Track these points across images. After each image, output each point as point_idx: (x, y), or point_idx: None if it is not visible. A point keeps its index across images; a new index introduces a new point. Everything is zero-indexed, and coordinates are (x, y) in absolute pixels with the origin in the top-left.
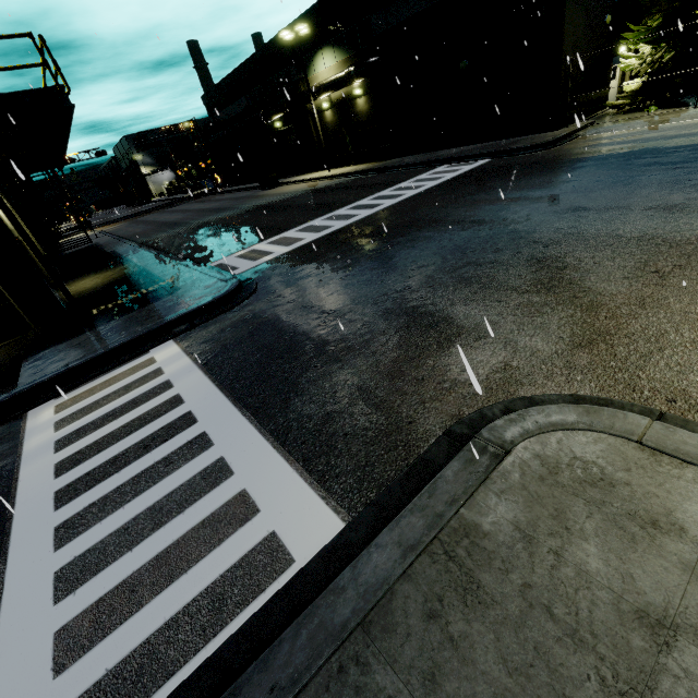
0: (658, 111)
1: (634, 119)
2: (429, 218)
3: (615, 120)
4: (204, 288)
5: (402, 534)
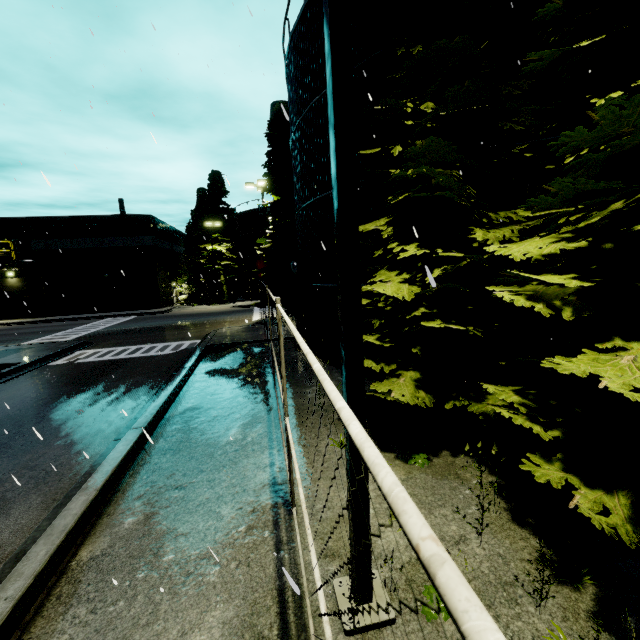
0: (197, 306)
1: (191, 307)
2: (143, 326)
3: (184, 307)
4: (58, 343)
5: (212, 333)
